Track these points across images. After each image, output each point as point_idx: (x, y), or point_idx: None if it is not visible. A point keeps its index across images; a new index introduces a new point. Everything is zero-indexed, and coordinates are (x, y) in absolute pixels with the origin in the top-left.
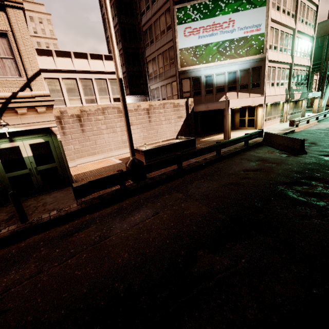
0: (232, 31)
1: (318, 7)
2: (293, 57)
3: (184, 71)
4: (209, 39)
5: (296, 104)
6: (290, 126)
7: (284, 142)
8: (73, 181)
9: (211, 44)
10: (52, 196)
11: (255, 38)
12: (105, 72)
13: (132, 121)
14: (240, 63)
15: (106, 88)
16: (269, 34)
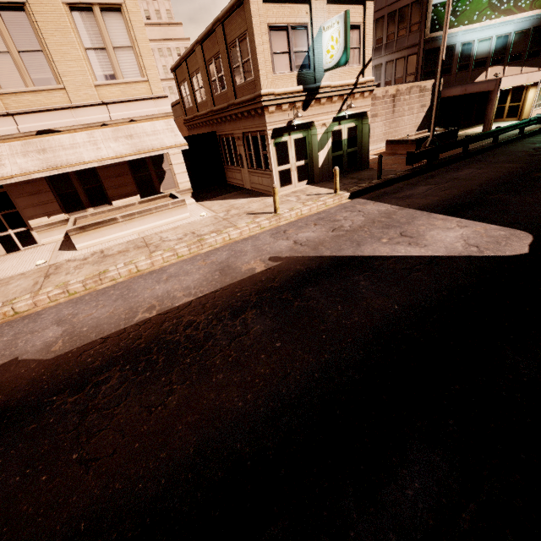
0: None
1: None
2: None
3: (433, 38)
4: None
5: None
6: None
7: None
8: (368, 164)
9: None
10: (364, 173)
11: None
12: None
13: (378, 111)
14: (518, 21)
15: None
16: None
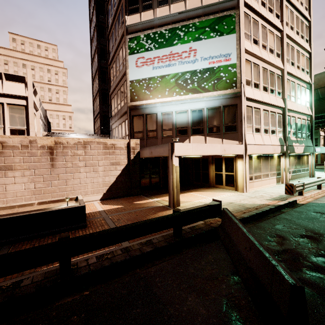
0: (193, 61)
1: (311, 54)
2: (285, 100)
3: (136, 106)
4: (165, 70)
5: (299, 160)
6: (288, 193)
7: (248, 256)
8: None
9: (167, 76)
10: None
11: (224, 70)
12: (4, 95)
13: (13, 163)
14: (206, 99)
15: (1, 115)
16: (243, 66)
